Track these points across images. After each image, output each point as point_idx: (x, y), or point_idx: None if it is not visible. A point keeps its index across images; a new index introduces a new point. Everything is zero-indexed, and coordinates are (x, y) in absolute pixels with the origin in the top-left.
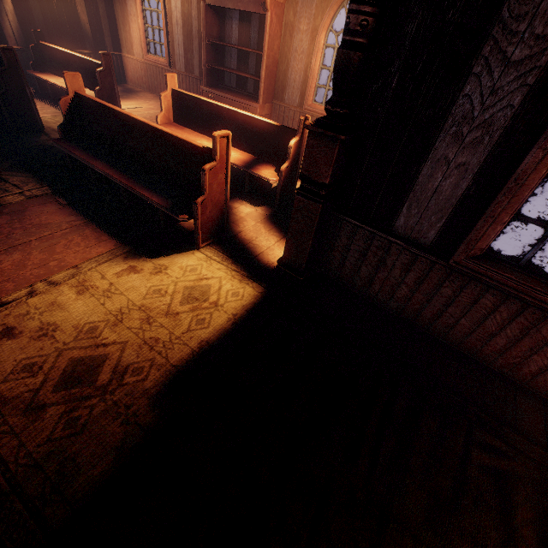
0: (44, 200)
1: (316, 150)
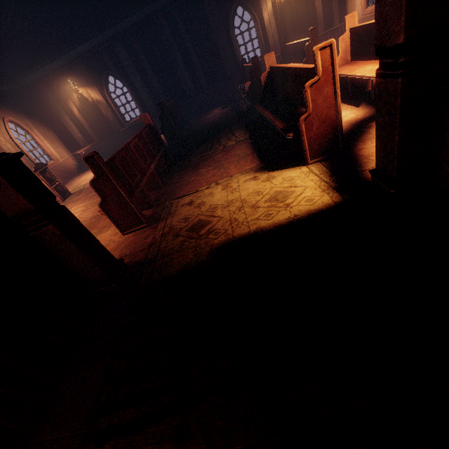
0: (242, 142)
1: (383, 2)
